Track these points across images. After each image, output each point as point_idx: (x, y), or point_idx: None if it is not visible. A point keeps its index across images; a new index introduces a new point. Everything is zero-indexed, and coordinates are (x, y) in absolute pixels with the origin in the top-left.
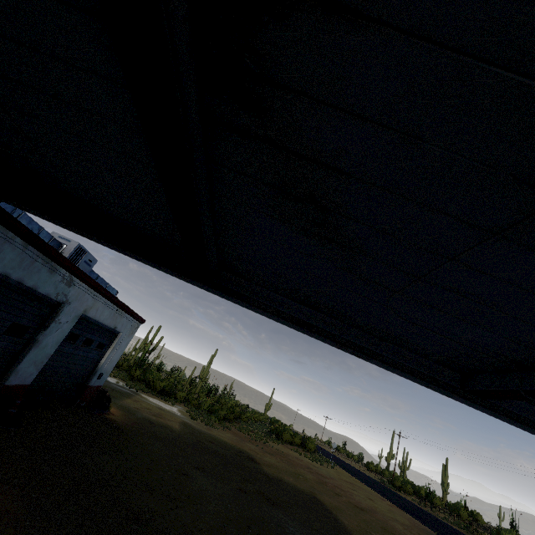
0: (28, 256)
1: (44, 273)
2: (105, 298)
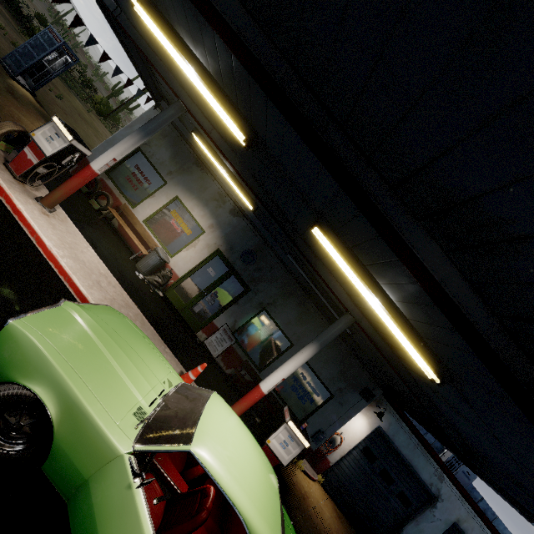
0: (412, 441)
1: (422, 460)
2: (480, 518)
